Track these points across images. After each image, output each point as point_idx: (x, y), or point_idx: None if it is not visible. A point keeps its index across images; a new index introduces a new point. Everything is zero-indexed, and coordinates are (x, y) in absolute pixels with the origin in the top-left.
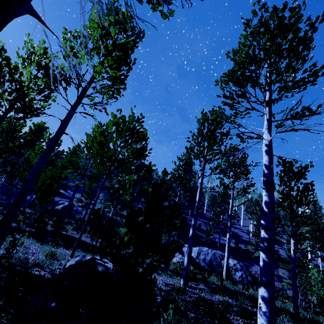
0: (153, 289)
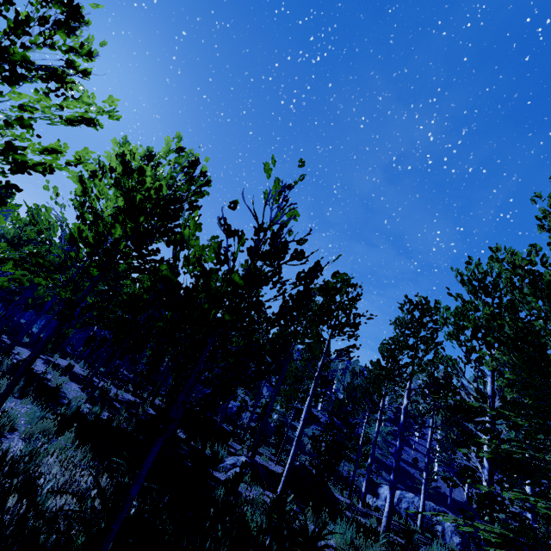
0: (335, 496)
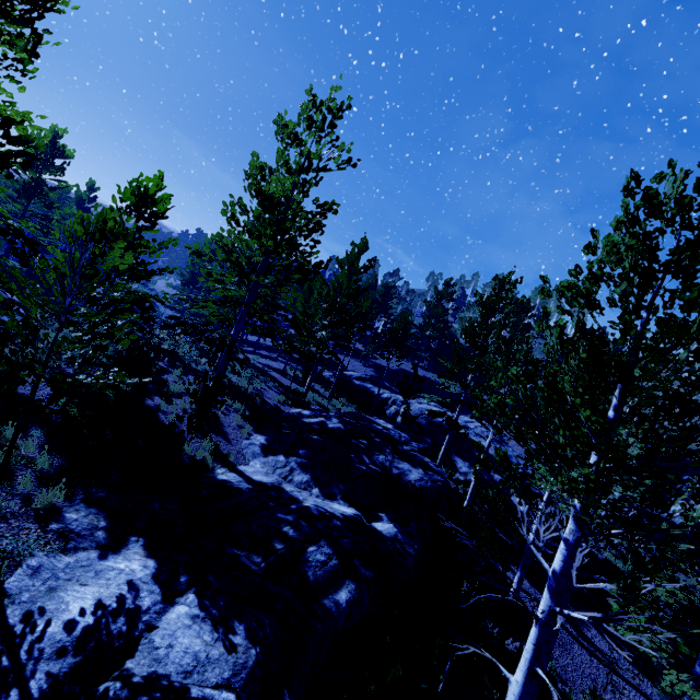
0: None
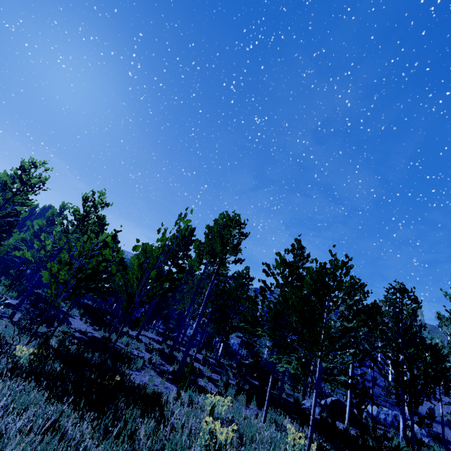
0: None
